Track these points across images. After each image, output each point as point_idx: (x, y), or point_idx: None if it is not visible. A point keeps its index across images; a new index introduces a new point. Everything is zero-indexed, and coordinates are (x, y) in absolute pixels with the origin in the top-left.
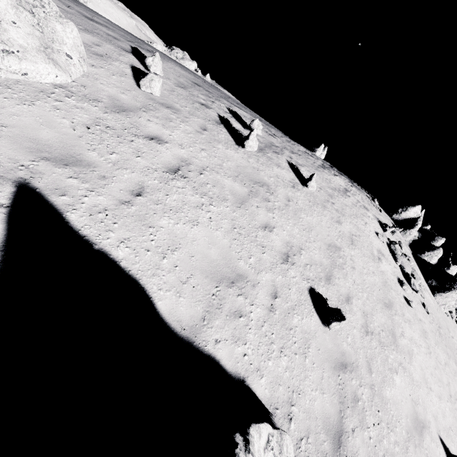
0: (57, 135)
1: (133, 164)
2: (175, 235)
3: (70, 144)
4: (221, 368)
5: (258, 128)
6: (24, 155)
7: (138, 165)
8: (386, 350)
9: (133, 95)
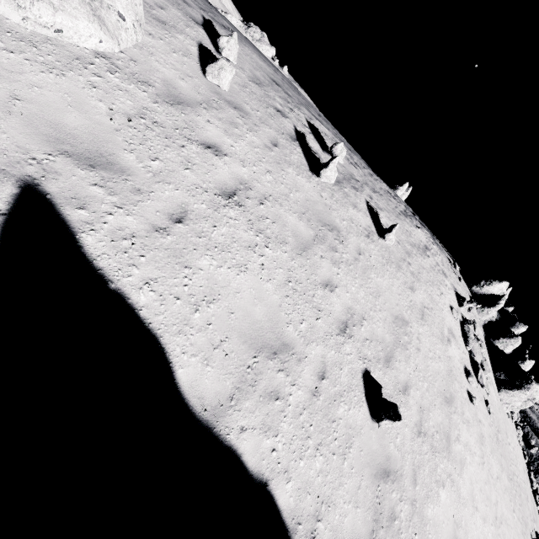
0: (87, 123)
1: (178, 178)
2: (215, 281)
3: (102, 138)
4: (242, 465)
5: (340, 155)
6: (39, 144)
7: (185, 180)
8: (437, 457)
9: (194, 83)
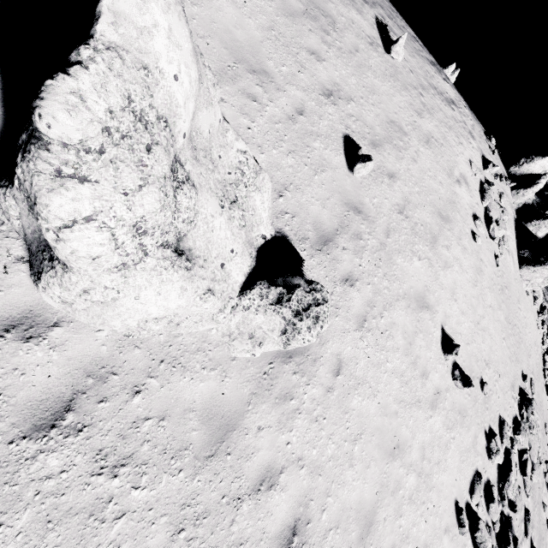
0: None
1: None
2: None
3: None
4: None
5: None
6: None
7: None
8: (417, 239)
9: None
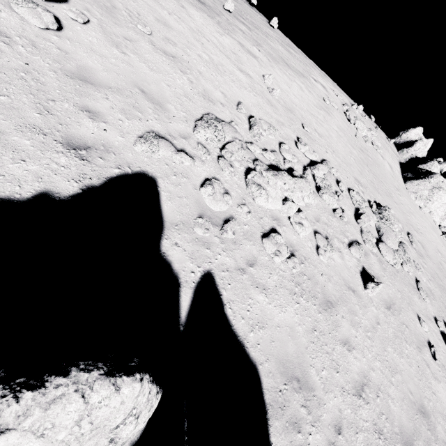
0: None
1: None
2: None
3: None
4: None
5: None
6: None
7: None
8: (261, 49)
9: None
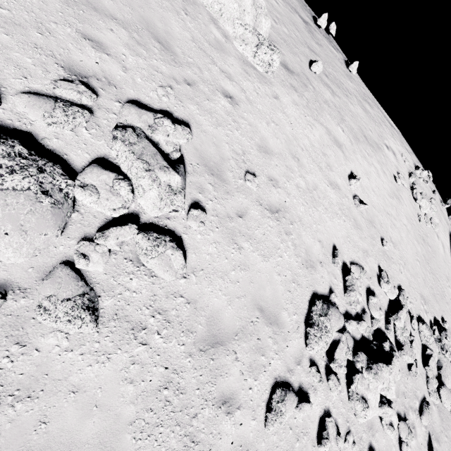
0: None
1: None
2: None
3: None
4: None
5: (332, 29)
6: None
7: None
8: (344, 125)
9: None
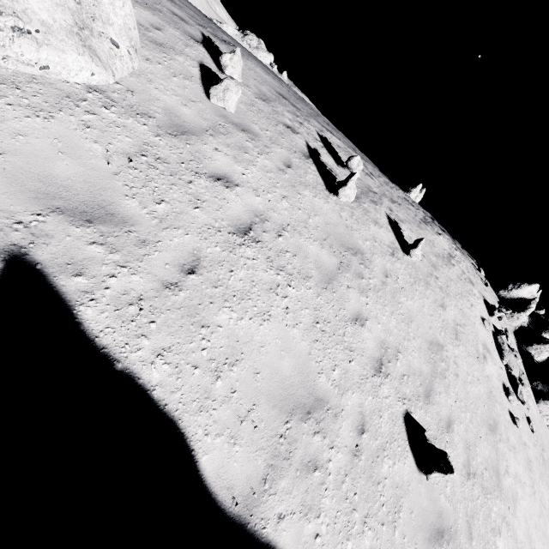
0: (82, 170)
1: (188, 220)
2: (236, 338)
3: (99, 186)
4: None
5: (356, 168)
6: (25, 203)
7: (195, 221)
8: (489, 499)
9: (198, 108)
